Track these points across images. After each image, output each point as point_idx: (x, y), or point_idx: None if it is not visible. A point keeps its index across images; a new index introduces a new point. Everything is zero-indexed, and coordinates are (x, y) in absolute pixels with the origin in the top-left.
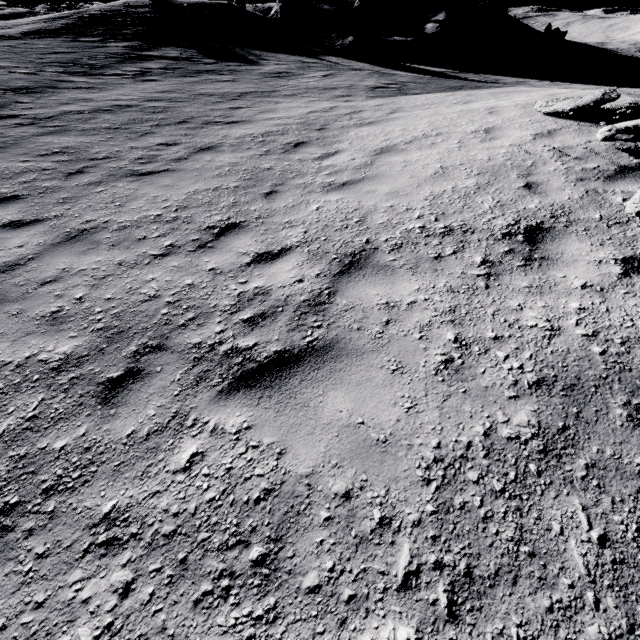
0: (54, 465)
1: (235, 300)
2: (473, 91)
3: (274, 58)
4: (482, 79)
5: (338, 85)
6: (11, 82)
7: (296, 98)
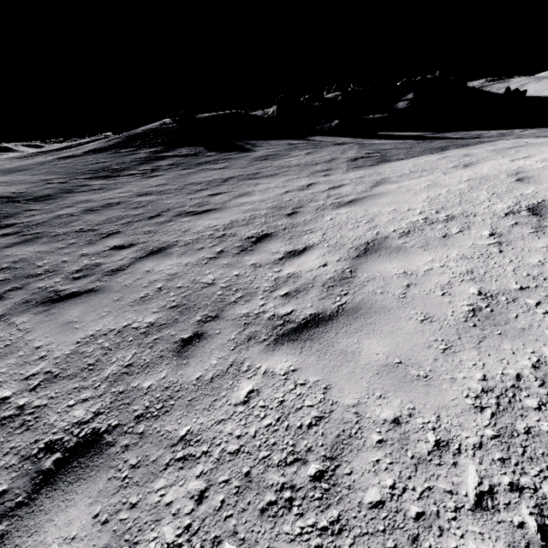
0: None
1: None
2: (465, 150)
3: (266, 144)
4: (463, 136)
5: (319, 160)
6: (40, 192)
7: (276, 177)
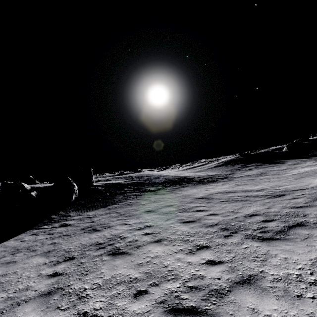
0: (288, 194)
1: (306, 187)
2: None
3: (290, 161)
4: None
5: None
6: (224, 173)
7: (304, 167)
